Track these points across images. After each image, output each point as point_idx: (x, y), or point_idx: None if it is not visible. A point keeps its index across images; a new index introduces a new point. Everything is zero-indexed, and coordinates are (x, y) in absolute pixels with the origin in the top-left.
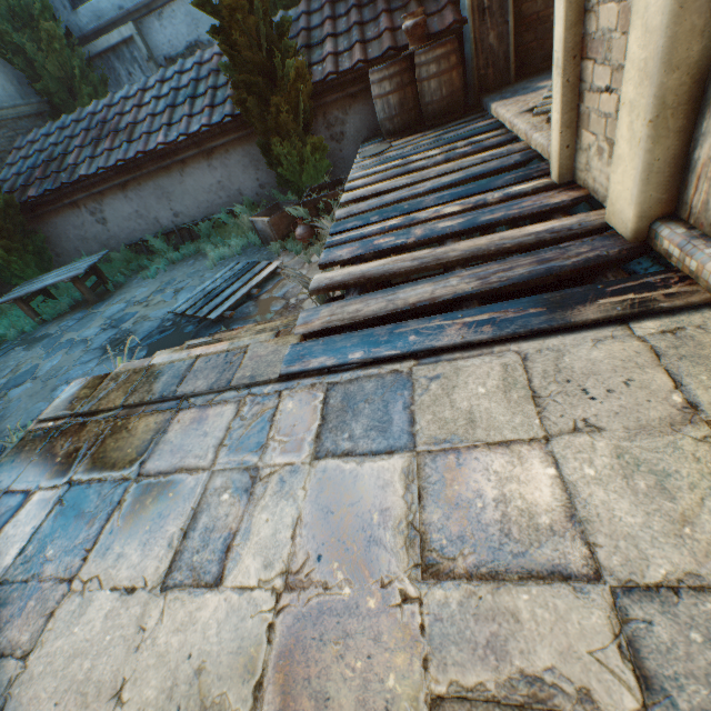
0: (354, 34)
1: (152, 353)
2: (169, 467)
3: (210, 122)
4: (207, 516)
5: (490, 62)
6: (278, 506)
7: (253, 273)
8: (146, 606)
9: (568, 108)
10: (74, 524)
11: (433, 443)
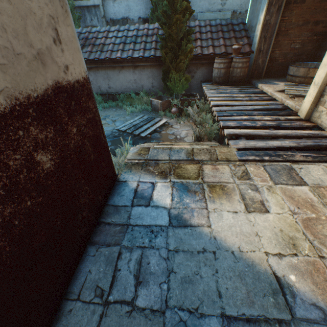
0: (210, 42)
1: (114, 145)
2: (216, 181)
3: (144, 55)
4: (247, 195)
5: (257, 69)
6: (272, 195)
7: (155, 122)
8: (246, 216)
9: (316, 98)
10: (189, 194)
11: (313, 184)
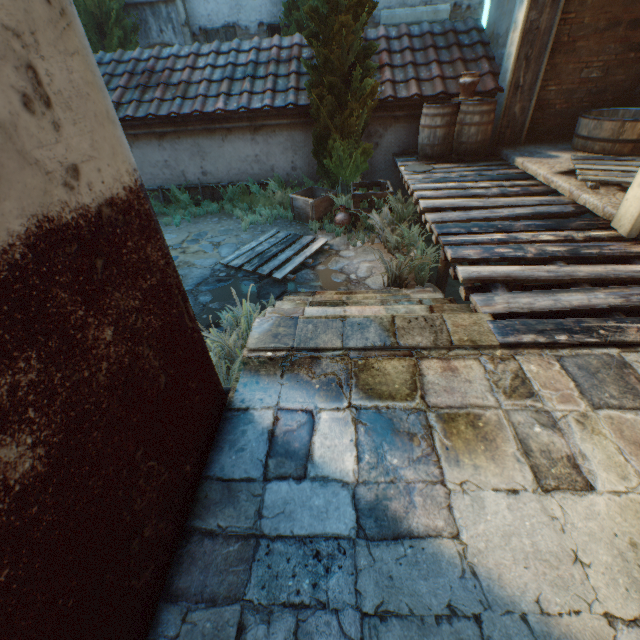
0: (411, 72)
1: (219, 299)
2: (455, 403)
3: (273, 104)
4: (533, 442)
5: (510, 125)
6: (593, 439)
7: (302, 245)
8: (540, 502)
9: None
10: (398, 441)
11: None
